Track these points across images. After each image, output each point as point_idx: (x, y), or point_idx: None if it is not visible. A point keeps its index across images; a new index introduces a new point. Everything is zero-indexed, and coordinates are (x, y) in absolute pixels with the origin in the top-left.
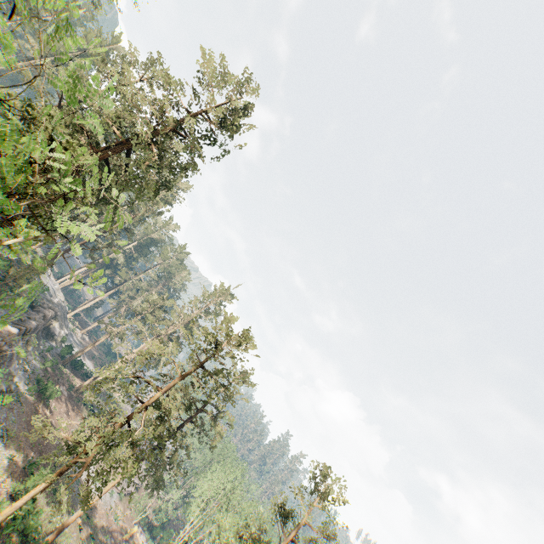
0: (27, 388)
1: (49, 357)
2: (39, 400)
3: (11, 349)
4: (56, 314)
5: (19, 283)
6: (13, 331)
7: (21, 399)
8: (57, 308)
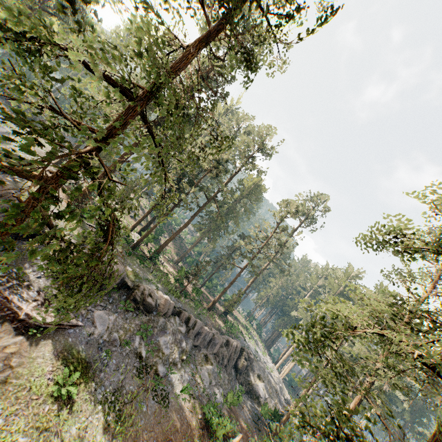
0: (188, 399)
1: (247, 413)
2: (205, 435)
3: (164, 320)
4: (249, 357)
5: (210, 314)
6: (165, 297)
7: (172, 400)
8: (250, 352)
